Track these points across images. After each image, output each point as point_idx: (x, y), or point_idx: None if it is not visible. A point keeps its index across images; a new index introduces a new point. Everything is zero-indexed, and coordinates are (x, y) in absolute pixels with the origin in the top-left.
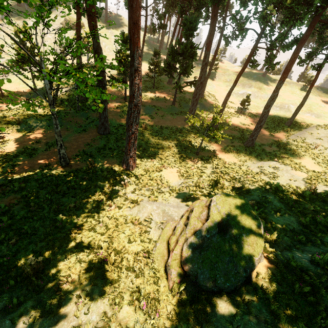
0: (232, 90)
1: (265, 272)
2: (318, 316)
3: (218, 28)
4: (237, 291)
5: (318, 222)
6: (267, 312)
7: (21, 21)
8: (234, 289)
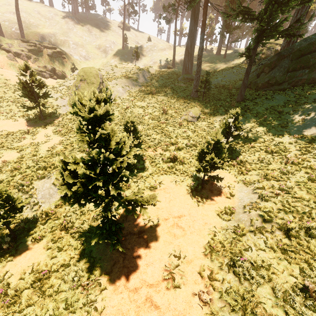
0: None
1: None
2: None
3: None
4: None
5: None
6: None
7: (93, 25)
8: None
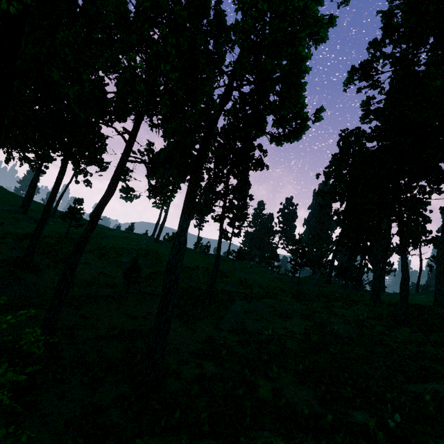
0: (86, 239)
1: None
2: None
3: (84, 181)
4: None
5: None
6: None
7: None
8: None
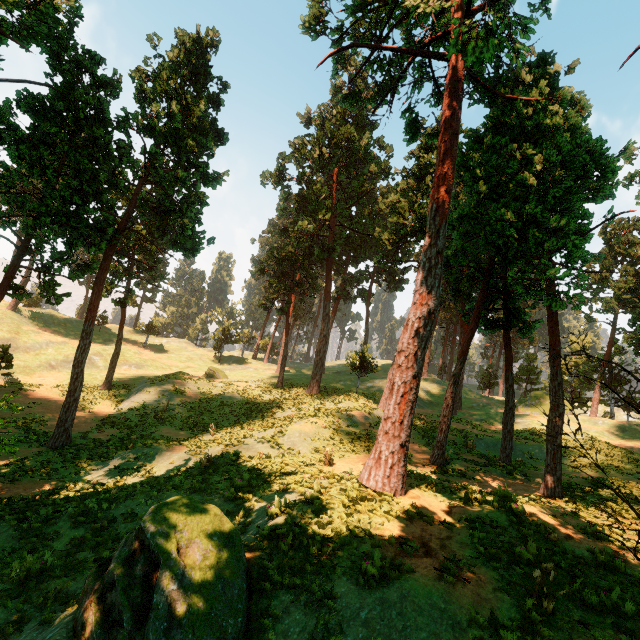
0: None
1: (254, 565)
2: (309, 549)
3: None
4: (251, 619)
5: (240, 485)
6: (286, 596)
7: None
8: (248, 618)
